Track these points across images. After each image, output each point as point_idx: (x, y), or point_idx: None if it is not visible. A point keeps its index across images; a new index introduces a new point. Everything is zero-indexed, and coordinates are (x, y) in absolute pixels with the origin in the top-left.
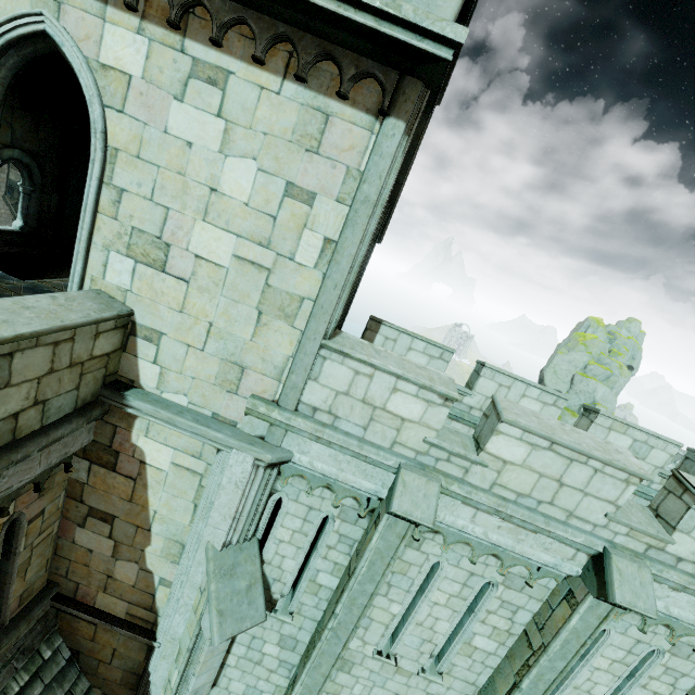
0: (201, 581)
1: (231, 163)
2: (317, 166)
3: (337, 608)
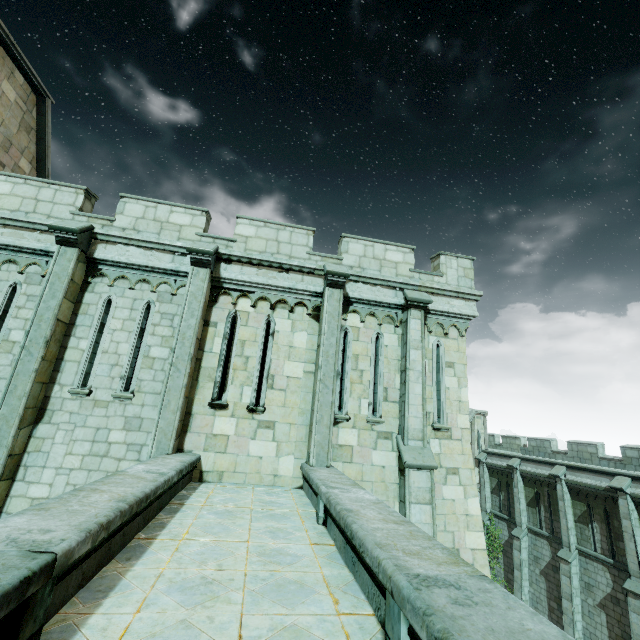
0: None
1: None
2: None
3: None
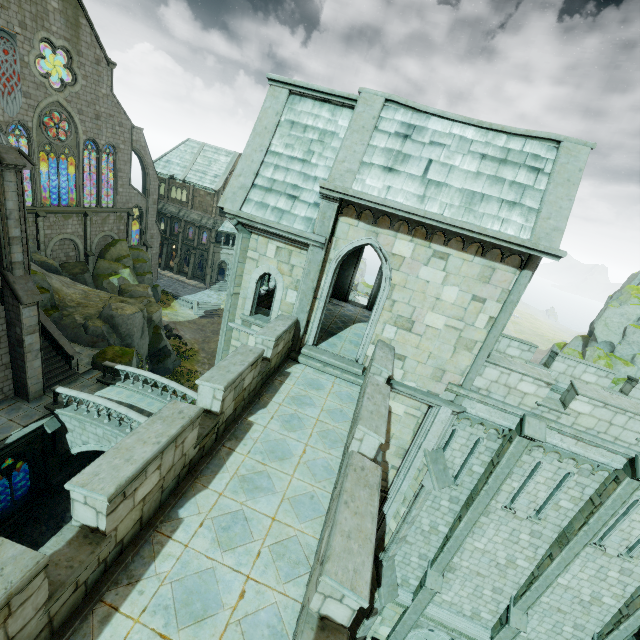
0: (419, 466)
1: (447, 288)
2: (488, 288)
3: (489, 480)
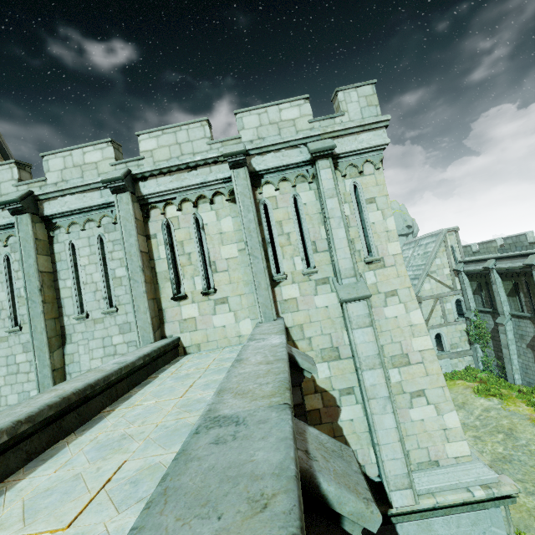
0: None
1: None
2: None
3: None
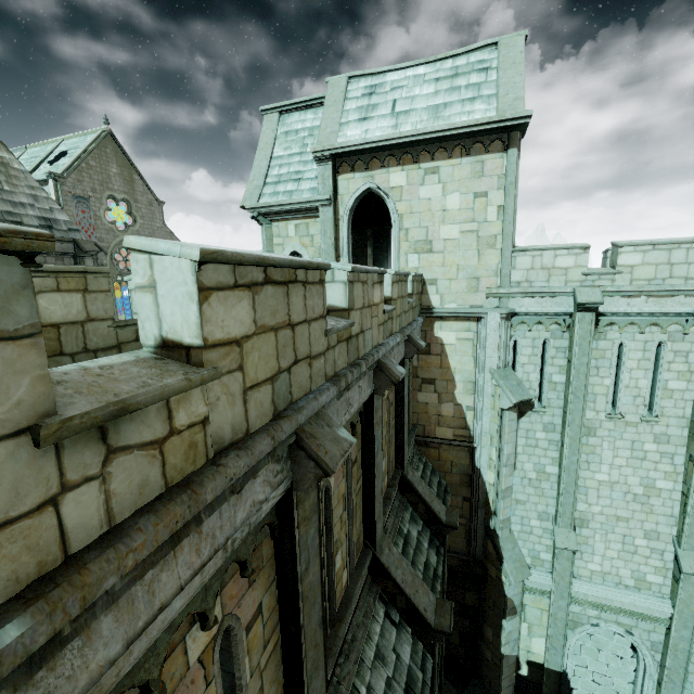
0: (491, 391)
1: (449, 197)
2: (484, 181)
3: (570, 379)
